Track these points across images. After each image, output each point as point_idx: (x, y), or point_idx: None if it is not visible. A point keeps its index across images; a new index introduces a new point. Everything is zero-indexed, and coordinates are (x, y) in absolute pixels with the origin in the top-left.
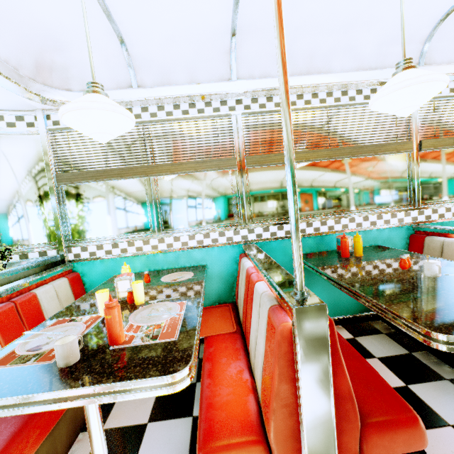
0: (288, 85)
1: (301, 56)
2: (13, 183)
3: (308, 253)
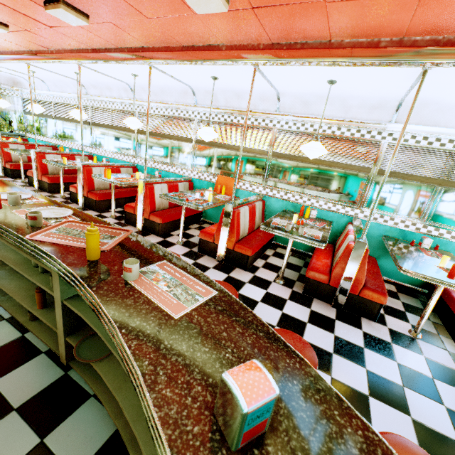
0: None
1: (59, 86)
2: (18, 112)
3: None
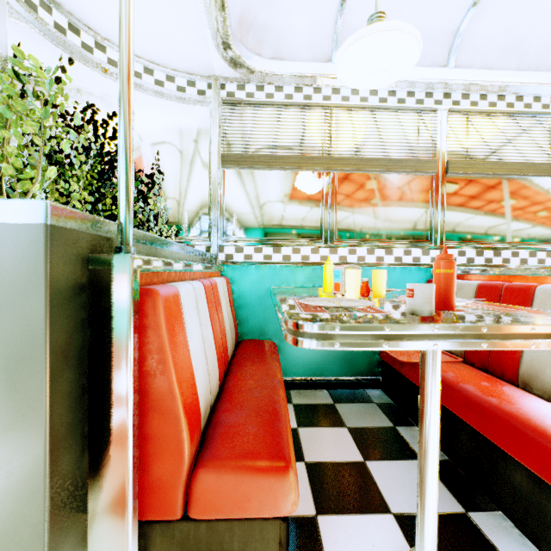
0: None
1: (534, 48)
2: (170, 158)
3: None
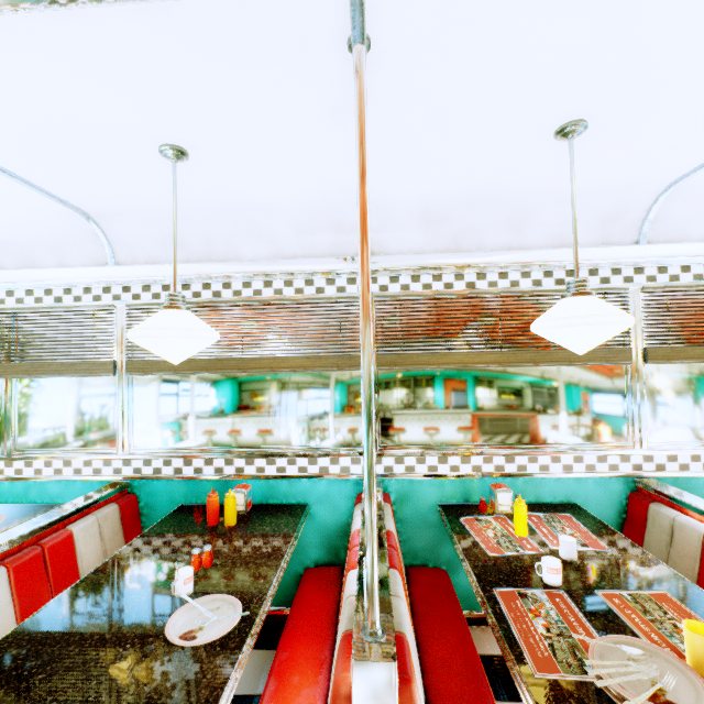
0: None
1: (195, 240)
2: None
3: (201, 504)
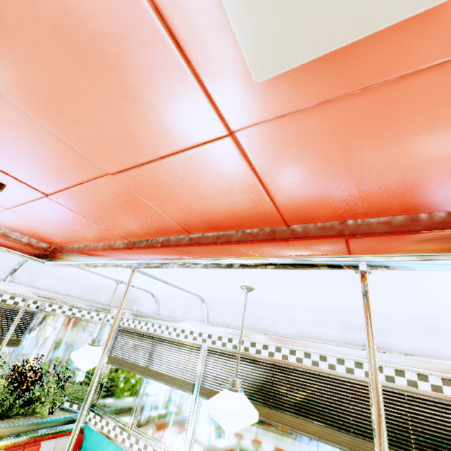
0: (85, 403)
1: (250, 315)
2: None
3: None
